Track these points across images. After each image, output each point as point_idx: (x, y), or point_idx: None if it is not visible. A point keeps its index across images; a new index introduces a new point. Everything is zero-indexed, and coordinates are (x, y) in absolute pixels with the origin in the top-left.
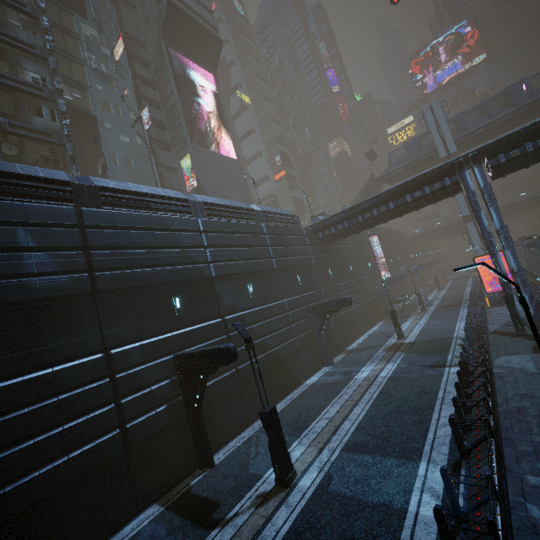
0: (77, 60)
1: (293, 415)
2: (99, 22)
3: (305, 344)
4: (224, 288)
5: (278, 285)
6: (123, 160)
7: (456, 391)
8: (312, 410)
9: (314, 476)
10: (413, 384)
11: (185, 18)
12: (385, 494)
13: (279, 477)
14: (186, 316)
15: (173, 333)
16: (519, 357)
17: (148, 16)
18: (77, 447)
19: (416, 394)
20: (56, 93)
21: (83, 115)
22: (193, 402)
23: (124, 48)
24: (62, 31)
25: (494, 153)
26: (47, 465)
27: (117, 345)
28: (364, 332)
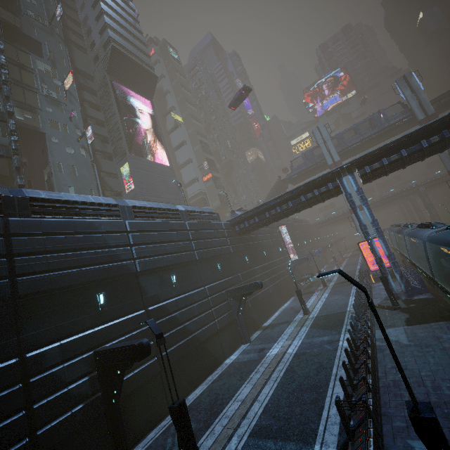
0: (30, 88)
1: (210, 398)
2: (53, 60)
3: (225, 325)
4: (149, 281)
5: (200, 274)
6: (67, 168)
7: (344, 369)
8: (228, 392)
9: None
10: (314, 360)
11: (126, 59)
12: None
13: None
14: (110, 311)
15: (95, 329)
16: (395, 329)
17: (97, 57)
18: None
19: (315, 370)
20: (8, 114)
21: (32, 131)
22: (111, 397)
23: (73, 80)
24: (19, 66)
25: (362, 165)
26: None
27: (35, 347)
28: (278, 308)
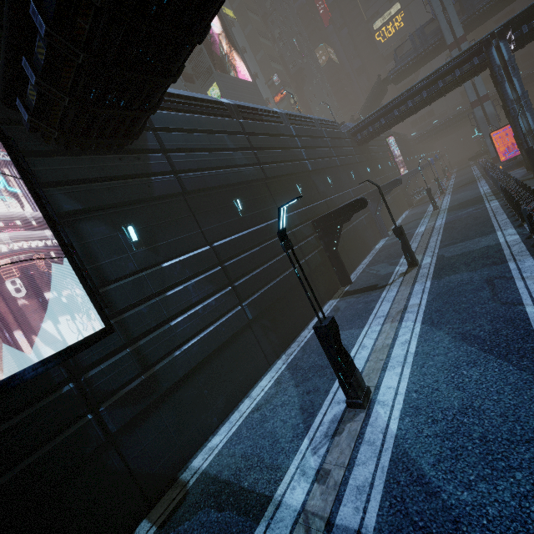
0: None
1: (384, 256)
2: None
3: (367, 223)
4: (317, 180)
5: (343, 179)
6: None
7: (509, 198)
8: (397, 250)
9: (430, 259)
10: (467, 218)
11: None
12: (482, 245)
13: (411, 262)
14: (306, 198)
15: (306, 208)
16: None
17: None
18: (290, 267)
19: (473, 220)
20: None
21: None
22: (331, 247)
23: None
24: None
25: (518, 26)
26: (285, 272)
27: None
28: (397, 218)
